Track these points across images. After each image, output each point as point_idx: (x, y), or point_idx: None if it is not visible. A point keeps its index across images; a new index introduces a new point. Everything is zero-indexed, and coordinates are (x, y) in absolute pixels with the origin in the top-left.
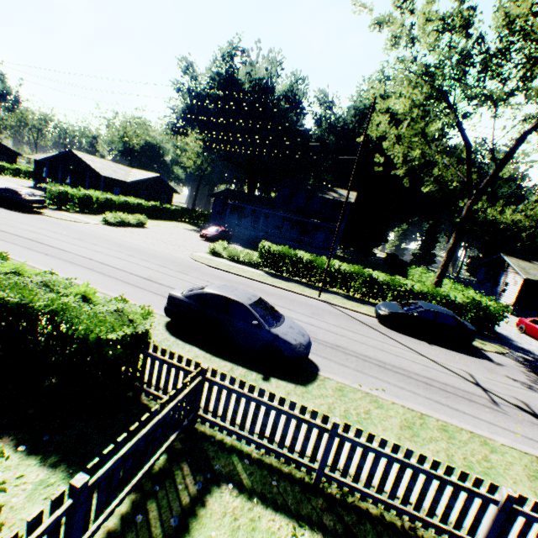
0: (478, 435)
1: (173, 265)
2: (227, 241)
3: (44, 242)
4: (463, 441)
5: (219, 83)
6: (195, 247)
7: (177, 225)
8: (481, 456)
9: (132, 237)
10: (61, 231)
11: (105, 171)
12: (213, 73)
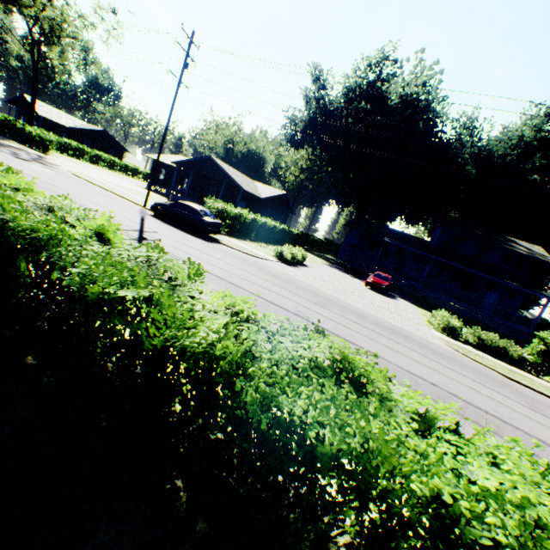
0: None
1: (489, 381)
2: (387, 291)
3: (321, 324)
4: None
5: (361, 95)
6: (399, 311)
7: (309, 256)
8: None
9: (340, 293)
10: (284, 285)
11: (242, 183)
12: (355, 83)
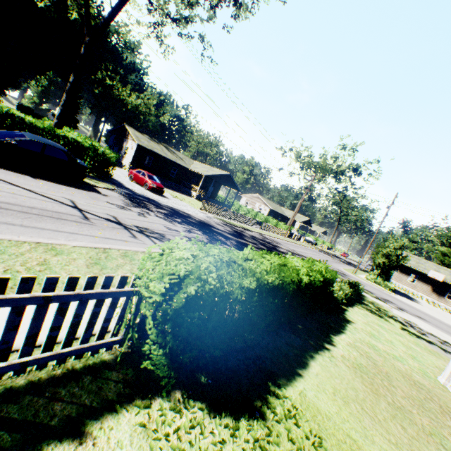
0: (48, 244)
1: None
2: None
3: None
4: (19, 254)
5: None
6: None
7: None
8: (39, 262)
9: None
10: None
11: None
12: None
